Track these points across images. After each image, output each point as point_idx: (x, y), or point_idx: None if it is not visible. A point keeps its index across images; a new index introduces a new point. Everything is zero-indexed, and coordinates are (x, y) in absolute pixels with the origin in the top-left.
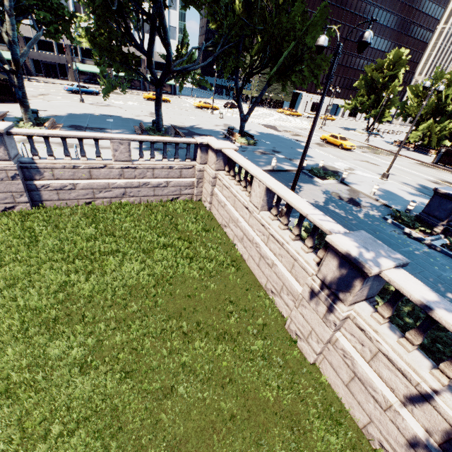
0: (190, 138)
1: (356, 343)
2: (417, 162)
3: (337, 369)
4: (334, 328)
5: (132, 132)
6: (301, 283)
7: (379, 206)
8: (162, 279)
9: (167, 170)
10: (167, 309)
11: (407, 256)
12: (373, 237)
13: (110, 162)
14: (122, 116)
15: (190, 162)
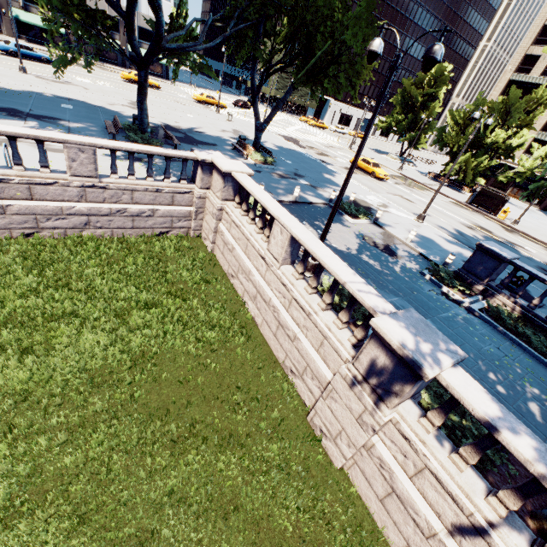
0: (187, 146)
1: (397, 453)
2: (451, 200)
3: (371, 479)
4: (372, 433)
5: (102, 129)
6: (331, 367)
7: (416, 257)
8: (141, 357)
9: (153, 194)
10: (147, 404)
11: (446, 324)
12: (425, 319)
13: (64, 176)
14: (87, 102)
15: (186, 184)
